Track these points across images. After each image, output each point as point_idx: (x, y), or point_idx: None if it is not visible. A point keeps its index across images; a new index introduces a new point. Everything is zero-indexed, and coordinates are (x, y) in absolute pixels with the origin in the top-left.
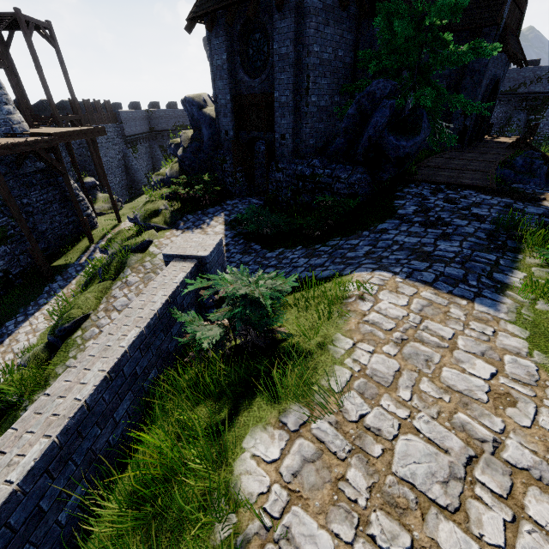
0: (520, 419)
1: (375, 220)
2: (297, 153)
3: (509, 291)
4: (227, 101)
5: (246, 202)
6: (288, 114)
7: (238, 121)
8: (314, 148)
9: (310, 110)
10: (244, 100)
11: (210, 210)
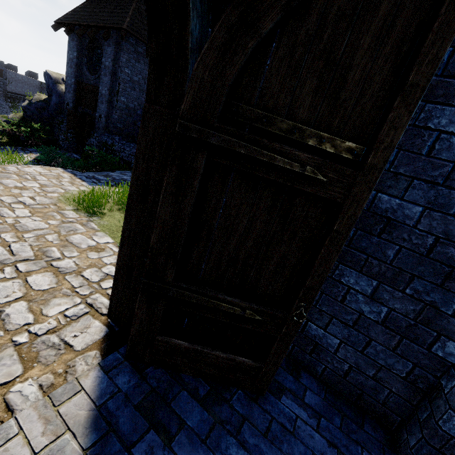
0: (15, 191)
1: (120, 170)
2: (108, 130)
3: (116, 187)
4: (72, 83)
5: (67, 154)
6: (105, 102)
7: (79, 99)
8: (121, 131)
9: (119, 105)
10: (83, 86)
11: (31, 149)
